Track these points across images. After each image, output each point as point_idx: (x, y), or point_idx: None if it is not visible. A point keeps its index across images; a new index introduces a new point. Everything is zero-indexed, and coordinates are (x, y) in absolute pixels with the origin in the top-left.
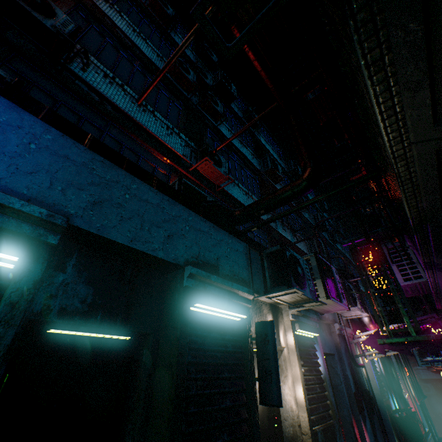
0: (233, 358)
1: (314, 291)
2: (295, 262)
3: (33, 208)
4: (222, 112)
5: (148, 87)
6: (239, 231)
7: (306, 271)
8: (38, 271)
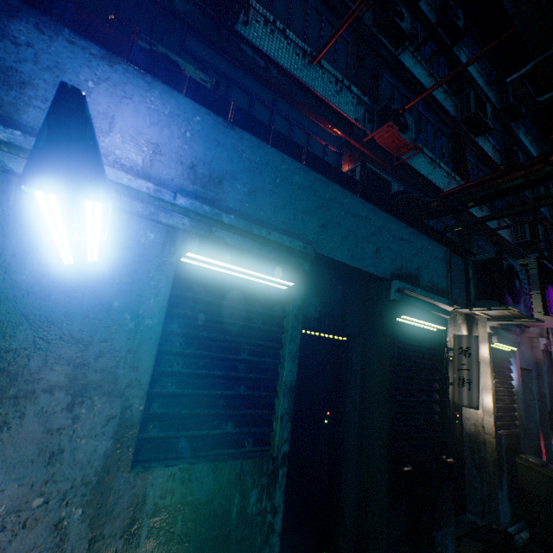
0: (428, 363)
1: (529, 306)
2: (512, 274)
3: (295, 243)
4: (409, 29)
5: (330, 40)
6: (437, 232)
7: (524, 283)
8: (302, 292)
